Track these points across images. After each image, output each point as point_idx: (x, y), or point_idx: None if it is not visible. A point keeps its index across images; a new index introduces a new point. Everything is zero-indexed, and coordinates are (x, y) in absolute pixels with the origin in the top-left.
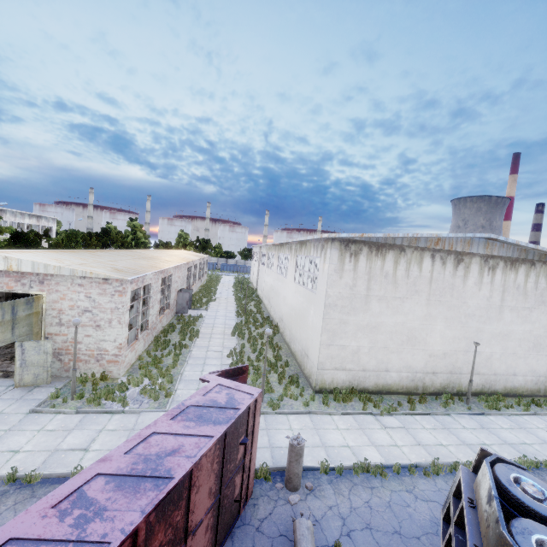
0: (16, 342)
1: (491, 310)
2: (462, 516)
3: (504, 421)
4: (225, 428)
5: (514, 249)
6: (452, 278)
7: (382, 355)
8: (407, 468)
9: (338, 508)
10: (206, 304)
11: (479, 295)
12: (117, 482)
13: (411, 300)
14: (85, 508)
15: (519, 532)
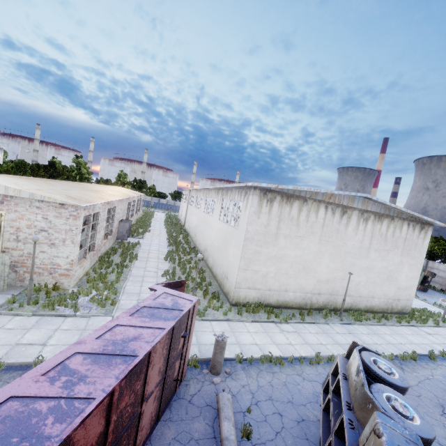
0: None
1: (362, 250)
2: (338, 386)
3: (364, 329)
4: (173, 323)
5: (382, 207)
6: (338, 224)
7: (284, 279)
8: (298, 359)
9: (249, 387)
10: (142, 234)
11: (355, 238)
12: (93, 358)
13: (308, 239)
14: (70, 376)
15: (376, 391)
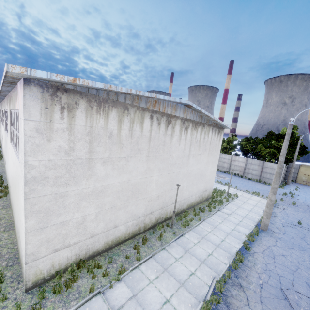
0: None
1: (184, 158)
2: None
3: (194, 236)
4: None
5: (197, 115)
6: (164, 136)
7: (110, 215)
8: None
9: None
10: None
11: (179, 148)
12: None
13: (135, 158)
14: None
15: None
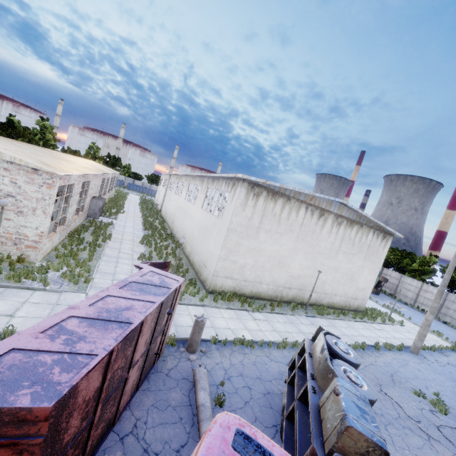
0: None
1: (332, 251)
2: (303, 363)
3: (325, 322)
4: (163, 298)
5: (354, 214)
6: (315, 225)
7: (259, 272)
8: (267, 344)
9: (223, 364)
10: (115, 214)
11: (327, 240)
12: (89, 322)
13: (287, 236)
14: (69, 335)
15: (336, 365)
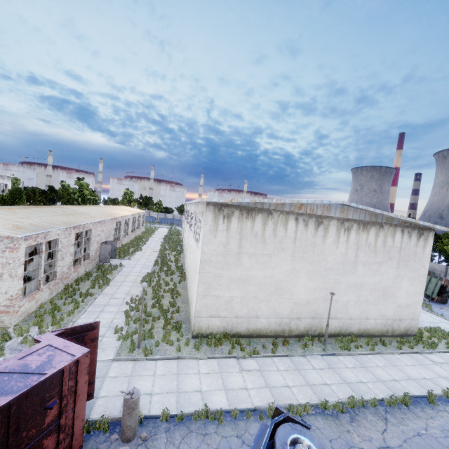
0: None
1: (347, 265)
2: None
3: (350, 361)
4: (8, 400)
5: (366, 213)
6: (313, 237)
7: (253, 304)
8: (246, 412)
9: None
10: (131, 254)
11: (336, 252)
12: None
13: (278, 256)
14: None
15: None
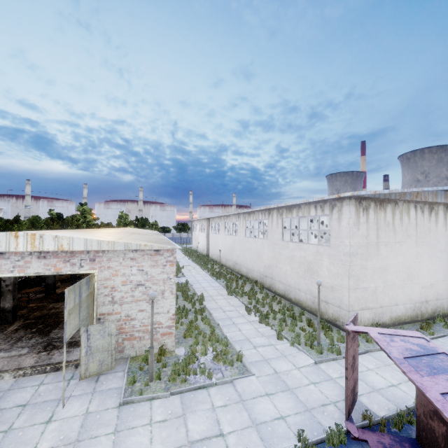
0: (81, 327)
1: None
2: None
3: None
4: None
5: None
6: (429, 223)
7: (392, 292)
8: None
9: None
10: (179, 272)
11: (446, 234)
12: None
13: (406, 243)
14: None
15: None
